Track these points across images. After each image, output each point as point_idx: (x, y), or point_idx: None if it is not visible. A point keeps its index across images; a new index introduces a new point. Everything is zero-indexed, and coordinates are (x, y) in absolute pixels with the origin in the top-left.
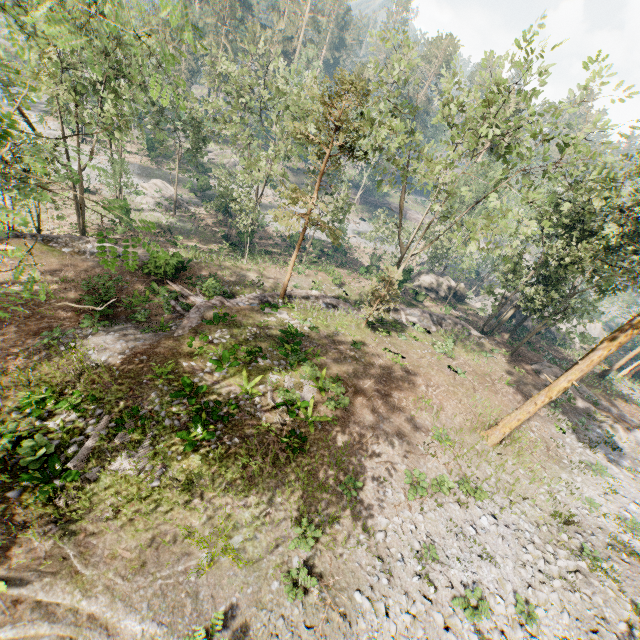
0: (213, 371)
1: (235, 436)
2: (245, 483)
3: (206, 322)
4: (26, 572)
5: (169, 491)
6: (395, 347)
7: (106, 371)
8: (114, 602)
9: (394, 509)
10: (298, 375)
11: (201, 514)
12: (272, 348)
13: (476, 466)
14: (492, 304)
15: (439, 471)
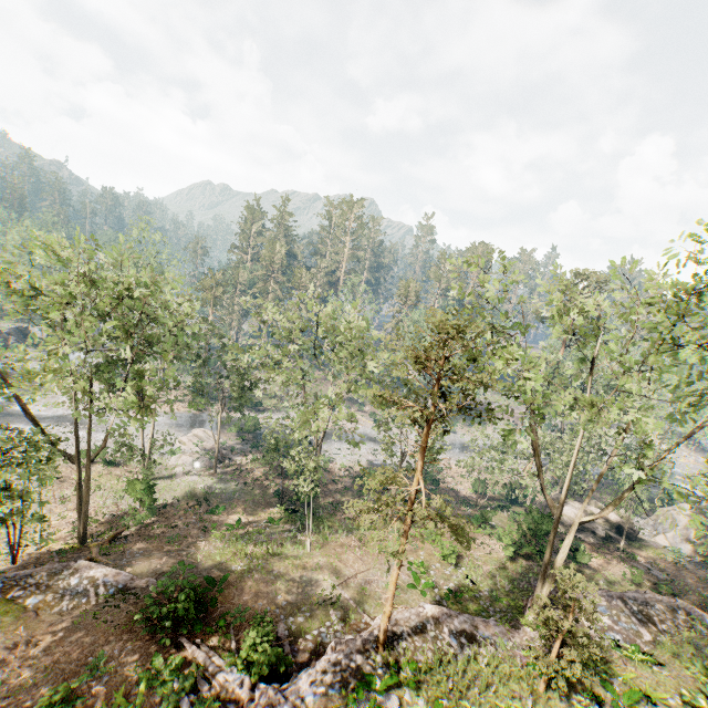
0: None
1: None
2: None
3: None
4: None
5: None
6: None
7: None
8: None
9: None
10: None
11: None
12: None
13: None
14: None
15: None
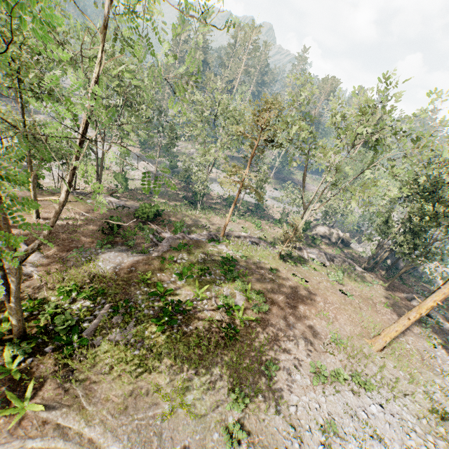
0: (176, 280)
1: (190, 325)
2: (196, 357)
3: (173, 248)
4: (52, 403)
5: (145, 358)
6: (300, 274)
7: (109, 275)
8: (105, 432)
9: (302, 390)
10: (233, 287)
11: (166, 376)
12: (215, 268)
13: (365, 365)
14: (371, 247)
15: (336, 366)
